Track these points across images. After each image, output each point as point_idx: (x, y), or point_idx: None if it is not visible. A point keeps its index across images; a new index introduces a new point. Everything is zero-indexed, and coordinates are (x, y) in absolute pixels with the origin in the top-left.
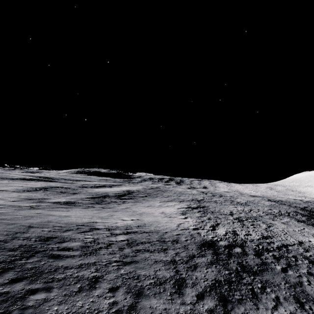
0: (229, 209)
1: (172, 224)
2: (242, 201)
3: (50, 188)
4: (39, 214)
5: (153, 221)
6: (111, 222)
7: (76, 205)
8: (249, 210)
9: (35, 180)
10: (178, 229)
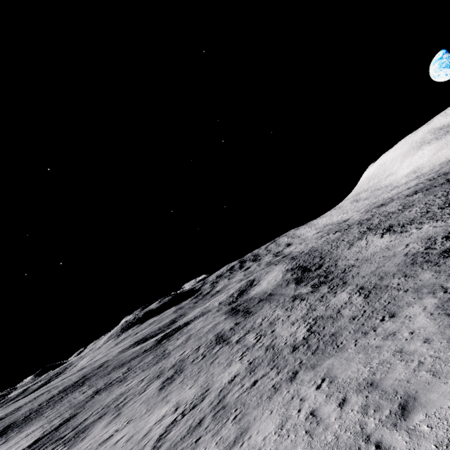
0: (413, 213)
1: (435, 229)
2: (398, 208)
3: (236, 310)
4: (368, 275)
5: (417, 238)
6: (411, 250)
7: (334, 278)
8: (426, 204)
9: (172, 333)
10: (449, 225)
